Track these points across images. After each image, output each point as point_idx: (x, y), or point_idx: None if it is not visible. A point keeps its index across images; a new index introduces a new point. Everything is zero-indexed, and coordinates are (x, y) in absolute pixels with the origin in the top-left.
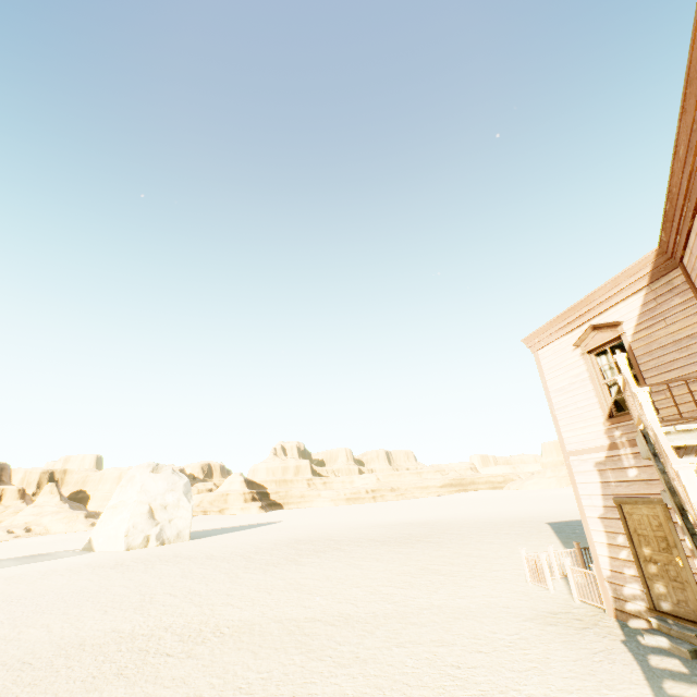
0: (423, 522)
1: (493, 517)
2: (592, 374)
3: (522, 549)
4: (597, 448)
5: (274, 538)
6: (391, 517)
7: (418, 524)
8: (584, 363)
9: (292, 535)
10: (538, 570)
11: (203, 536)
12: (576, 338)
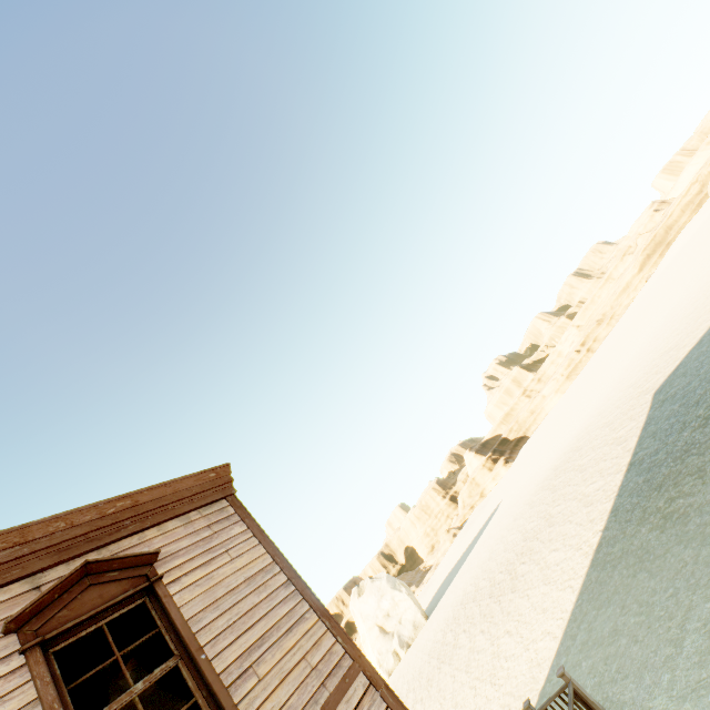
0: (567, 455)
1: (628, 388)
2: None
3: None
4: None
5: (458, 596)
6: (562, 440)
7: (559, 471)
8: None
9: (472, 575)
10: None
11: (439, 598)
12: None
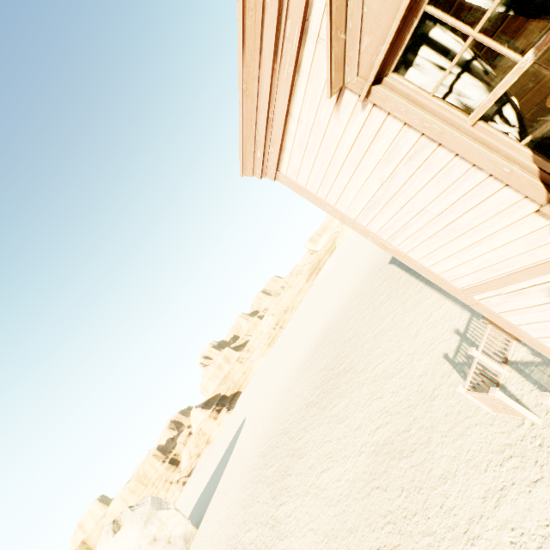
0: (322, 335)
1: (355, 286)
2: (431, 122)
3: (459, 390)
4: (545, 266)
5: (249, 466)
6: (302, 346)
7: (321, 342)
8: (385, 115)
9: (257, 446)
10: (499, 405)
11: (205, 507)
12: (320, 72)
